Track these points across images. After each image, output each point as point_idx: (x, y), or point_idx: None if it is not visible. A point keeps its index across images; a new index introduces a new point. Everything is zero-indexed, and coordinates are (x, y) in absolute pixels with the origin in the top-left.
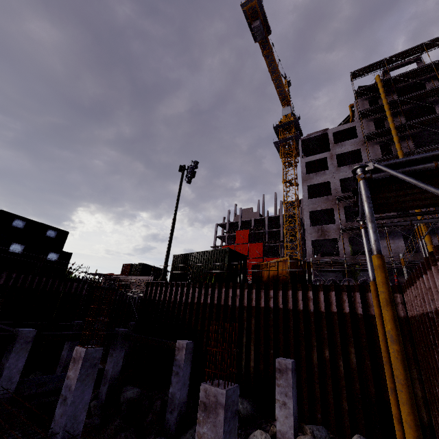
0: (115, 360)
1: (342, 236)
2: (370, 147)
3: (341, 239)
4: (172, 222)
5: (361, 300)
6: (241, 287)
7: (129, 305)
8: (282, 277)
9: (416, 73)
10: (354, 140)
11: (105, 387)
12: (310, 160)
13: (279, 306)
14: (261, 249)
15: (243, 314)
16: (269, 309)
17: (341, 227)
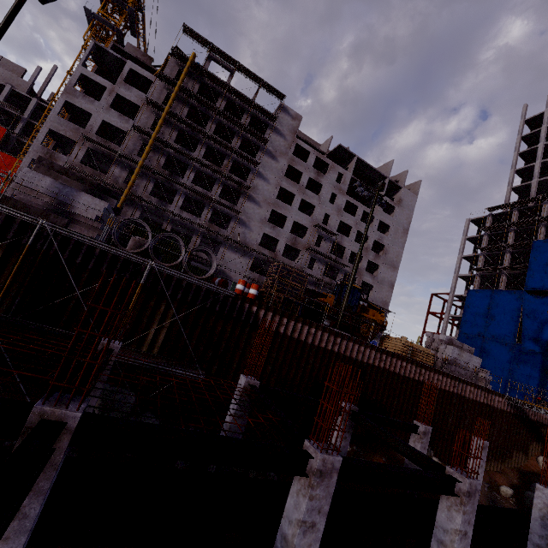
0: None
1: None
2: (148, 113)
3: None
4: None
5: None
6: None
7: None
8: None
9: (219, 82)
10: (142, 95)
11: None
12: (88, 76)
13: None
14: None
15: None
16: None
17: (66, 163)
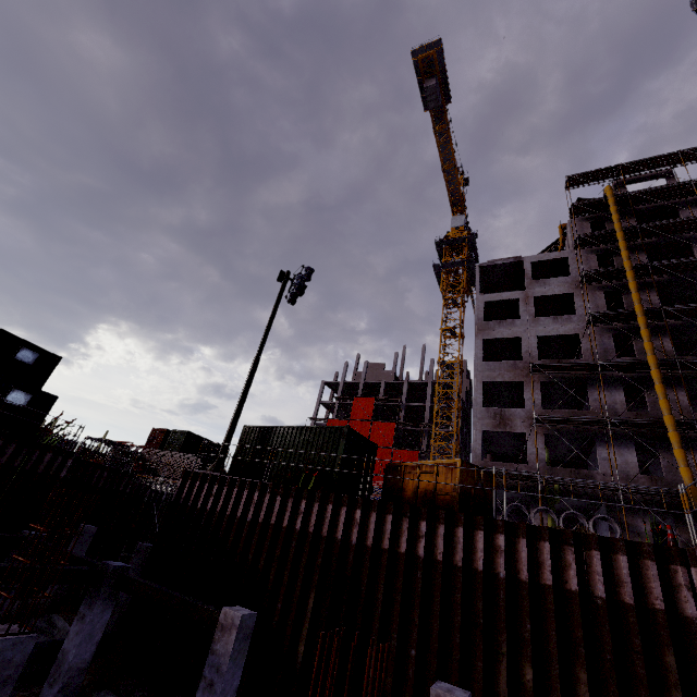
0: (87, 630)
1: (536, 431)
2: (589, 293)
3: (533, 436)
4: (252, 366)
5: (602, 567)
6: (364, 505)
7: (148, 505)
8: (443, 496)
9: (666, 192)
10: (565, 279)
11: (53, 690)
12: (492, 300)
13: (436, 556)
14: (392, 433)
15: (363, 562)
16: (415, 560)
17: (536, 415)
